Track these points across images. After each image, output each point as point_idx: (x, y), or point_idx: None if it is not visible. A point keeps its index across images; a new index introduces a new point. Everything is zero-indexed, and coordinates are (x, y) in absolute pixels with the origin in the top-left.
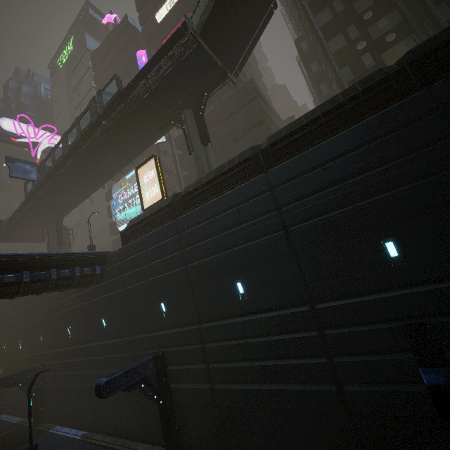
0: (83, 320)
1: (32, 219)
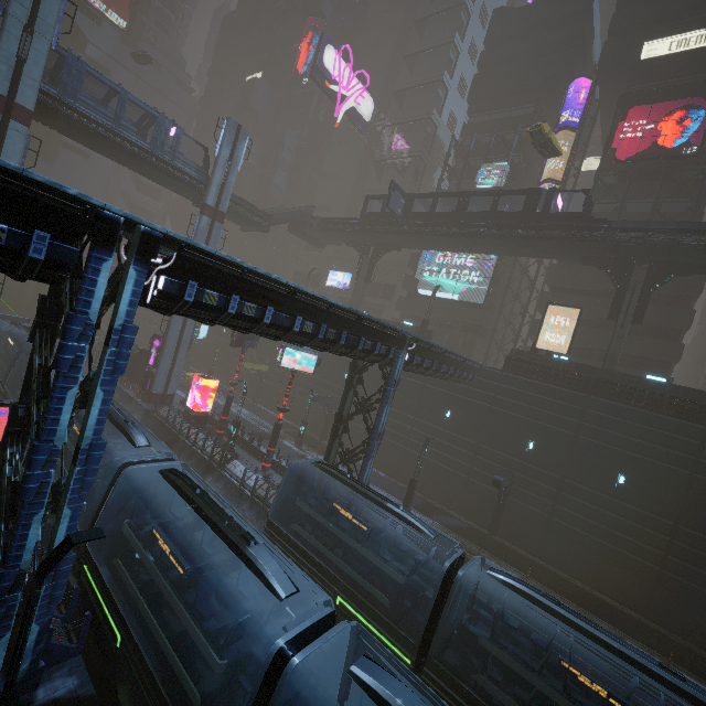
0: (417, 396)
1: (346, 235)
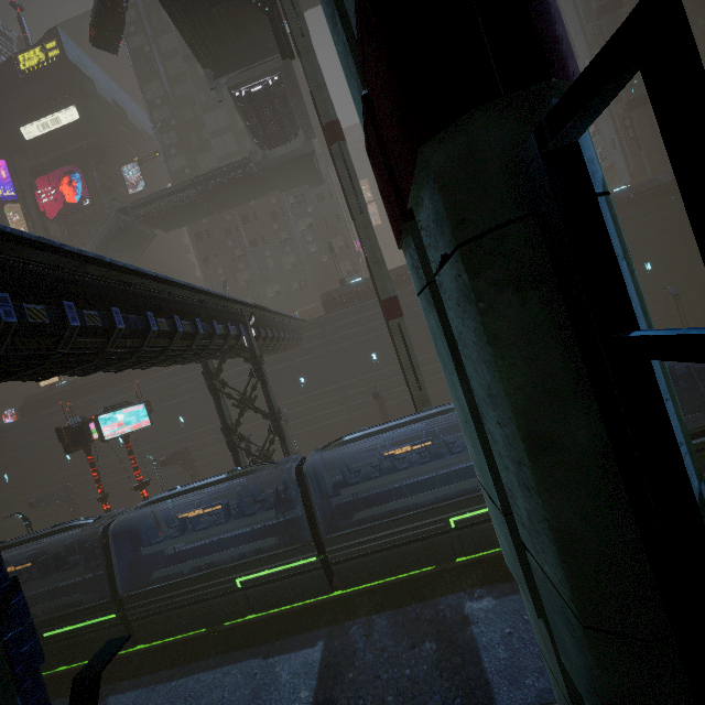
0: None
1: None
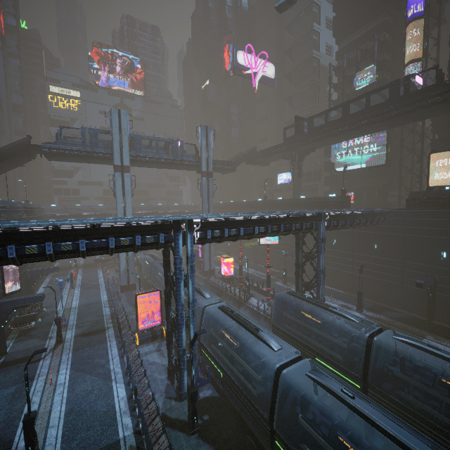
0: (350, 239)
1: (279, 154)
